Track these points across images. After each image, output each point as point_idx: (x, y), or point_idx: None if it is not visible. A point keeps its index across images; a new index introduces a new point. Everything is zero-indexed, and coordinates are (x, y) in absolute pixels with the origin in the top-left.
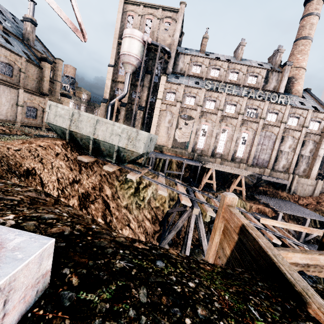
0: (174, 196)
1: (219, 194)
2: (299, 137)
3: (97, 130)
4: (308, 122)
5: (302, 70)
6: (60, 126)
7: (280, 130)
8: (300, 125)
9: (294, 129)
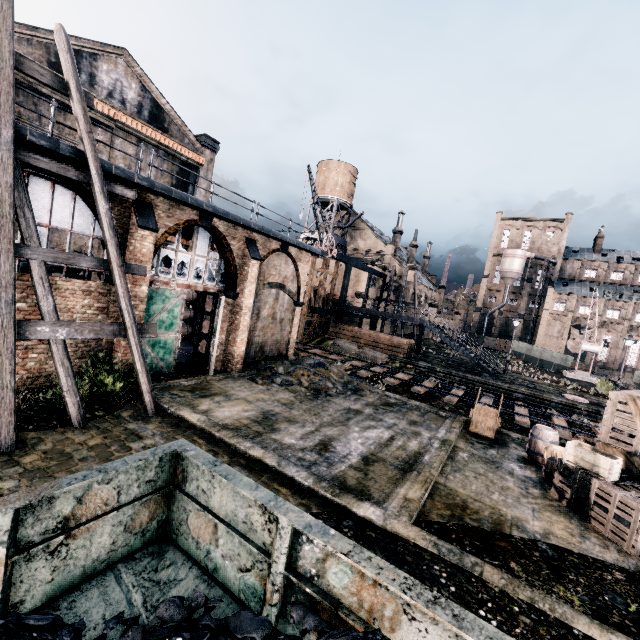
0: None
1: None
2: None
3: (542, 355)
4: None
5: None
6: (520, 352)
7: None
8: None
9: None
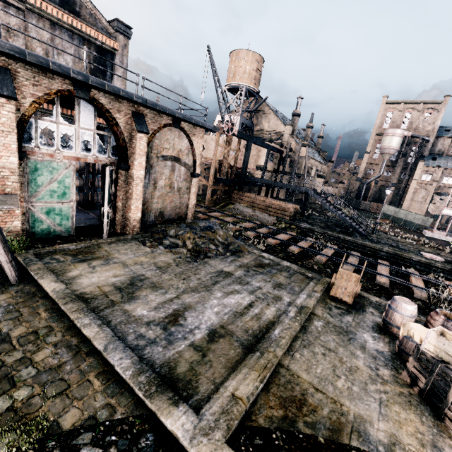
0: None
1: None
2: None
3: (407, 217)
4: None
5: None
6: (388, 214)
7: None
8: None
9: None
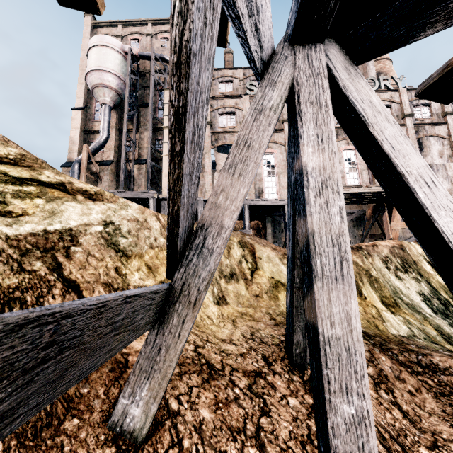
0: (237, 265)
1: (374, 244)
2: (448, 134)
3: None
4: (449, 106)
5: (388, 61)
6: None
7: (408, 129)
8: (438, 115)
9: (433, 123)
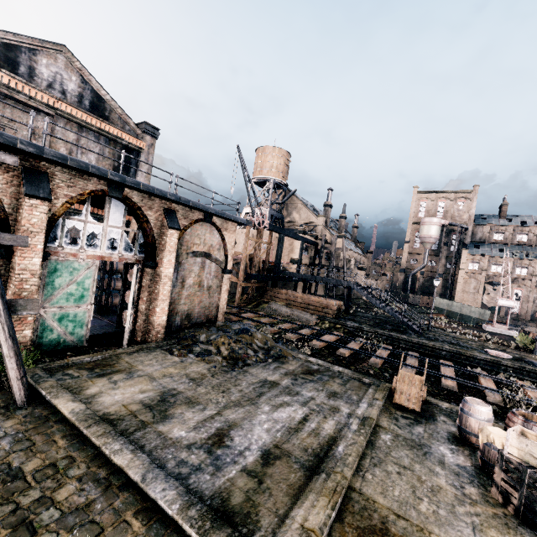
0: None
1: None
2: None
3: (462, 310)
4: None
5: None
6: (441, 308)
7: None
8: None
9: None
